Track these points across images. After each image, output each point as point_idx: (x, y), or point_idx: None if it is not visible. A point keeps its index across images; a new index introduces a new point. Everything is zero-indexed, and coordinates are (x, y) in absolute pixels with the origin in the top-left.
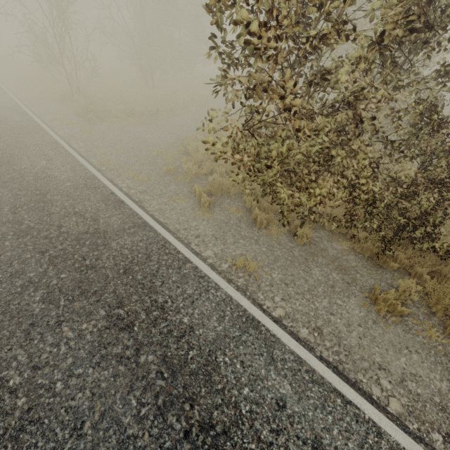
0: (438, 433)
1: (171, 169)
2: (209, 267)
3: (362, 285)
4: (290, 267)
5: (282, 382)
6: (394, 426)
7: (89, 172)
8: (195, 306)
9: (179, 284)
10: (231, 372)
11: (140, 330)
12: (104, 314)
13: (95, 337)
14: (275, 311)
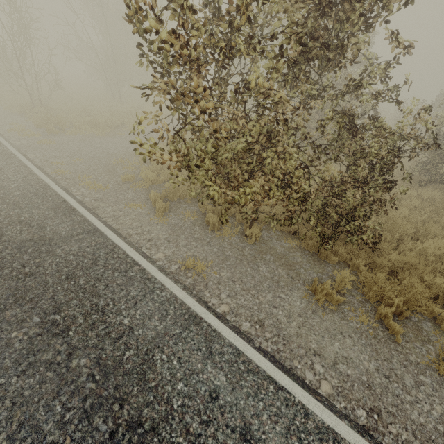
0: (363, 409)
1: (130, 177)
2: (157, 269)
3: (305, 278)
4: (238, 265)
5: (217, 375)
6: (322, 406)
7: (42, 181)
8: (138, 307)
9: (124, 286)
10: (167, 369)
11: (76, 335)
12: (38, 321)
13: (25, 344)
14: (219, 308)
